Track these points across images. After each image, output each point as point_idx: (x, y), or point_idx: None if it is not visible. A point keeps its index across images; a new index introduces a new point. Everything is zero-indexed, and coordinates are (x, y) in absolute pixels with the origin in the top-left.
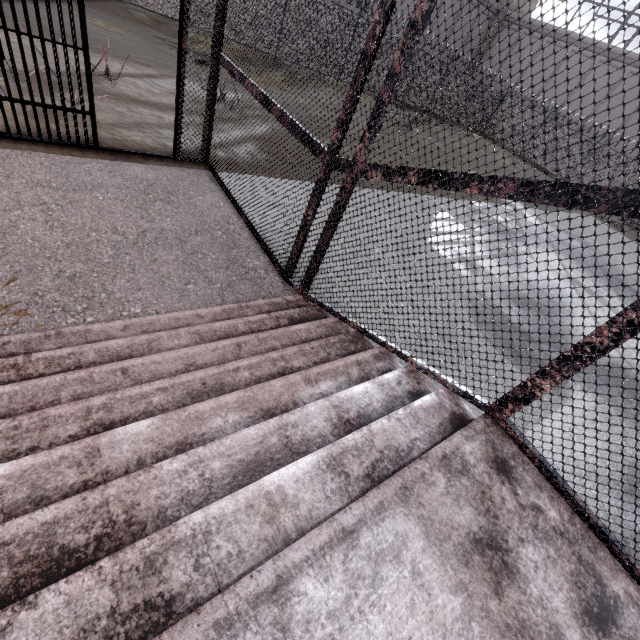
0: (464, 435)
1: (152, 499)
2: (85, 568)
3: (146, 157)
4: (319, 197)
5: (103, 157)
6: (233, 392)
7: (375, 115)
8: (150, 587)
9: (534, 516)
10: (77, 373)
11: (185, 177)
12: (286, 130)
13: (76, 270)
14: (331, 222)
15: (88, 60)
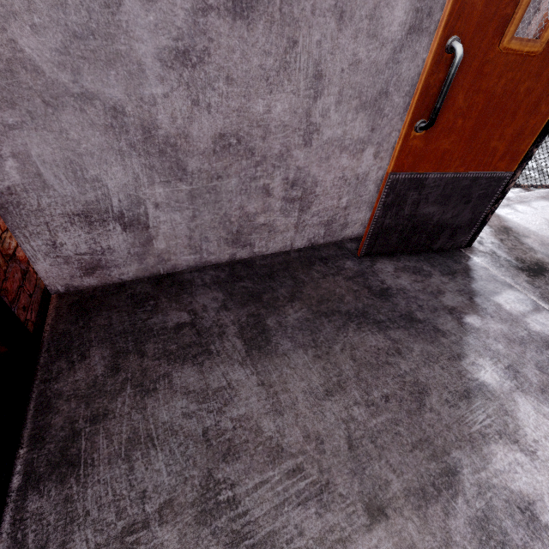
0: None
1: None
2: None
3: None
4: None
5: None
6: None
7: None
8: None
9: None
10: None
11: None
12: None
13: None
14: None
15: None
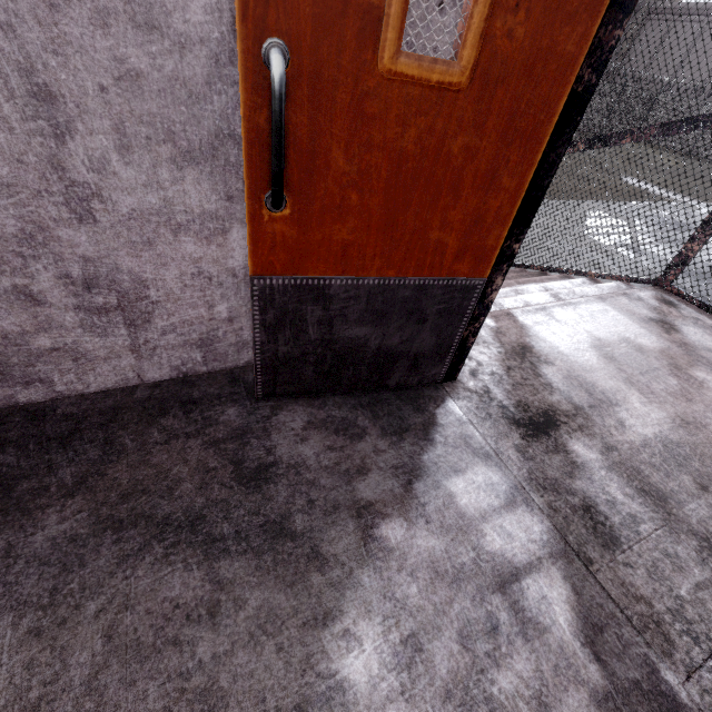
0: (638, 289)
1: None
2: None
3: None
4: None
5: None
6: None
7: None
8: None
9: (694, 320)
10: None
11: None
12: None
13: None
14: None
15: None
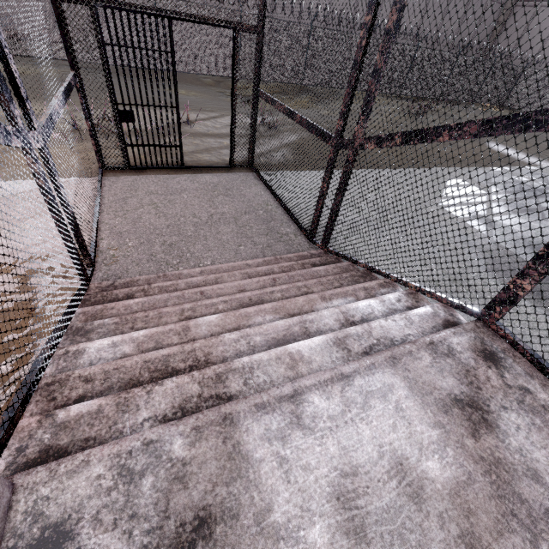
0: (452, 331)
1: (219, 352)
2: (185, 374)
3: (212, 169)
4: (330, 172)
5: (186, 173)
6: (269, 303)
7: (366, 102)
8: (219, 388)
9: (521, 394)
10: (176, 293)
11: (237, 178)
12: (311, 136)
13: (173, 240)
14: (340, 188)
15: (178, 113)
